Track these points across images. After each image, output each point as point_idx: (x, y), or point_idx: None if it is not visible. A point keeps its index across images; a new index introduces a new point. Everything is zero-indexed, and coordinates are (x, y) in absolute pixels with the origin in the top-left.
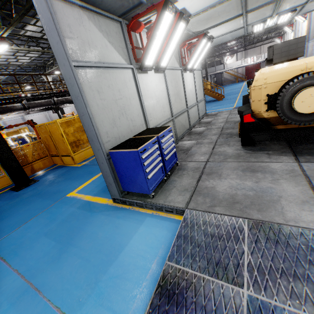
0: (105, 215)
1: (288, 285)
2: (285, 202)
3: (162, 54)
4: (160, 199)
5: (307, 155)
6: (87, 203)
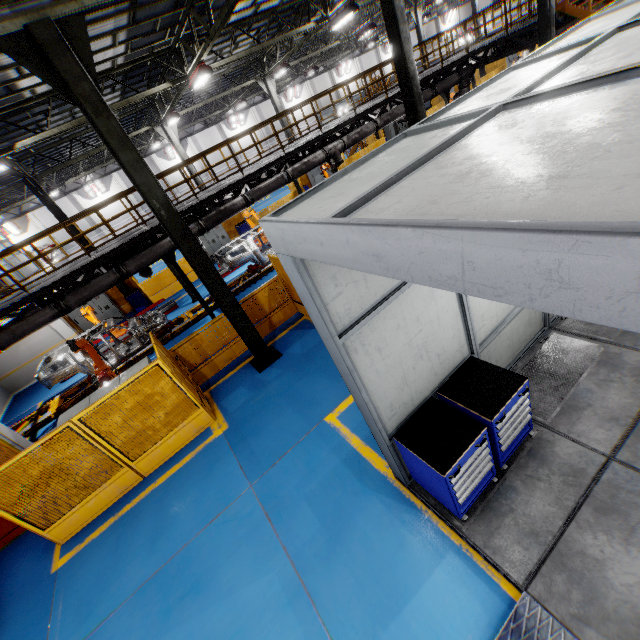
0: (383, 503)
1: None
2: None
3: None
4: (477, 532)
5: None
6: (355, 456)
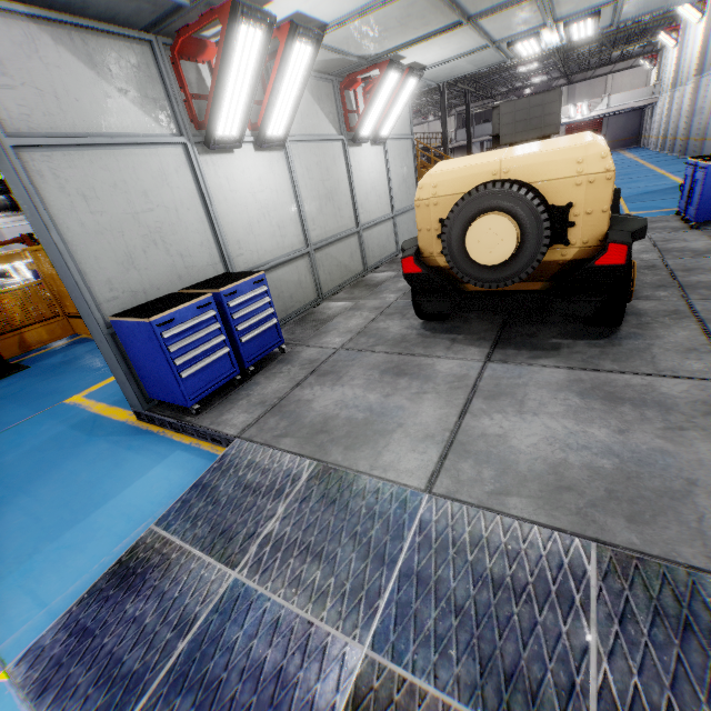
0: (111, 442)
1: (300, 567)
2: (400, 435)
3: (266, 111)
4: (207, 418)
5: (515, 348)
6: (92, 418)
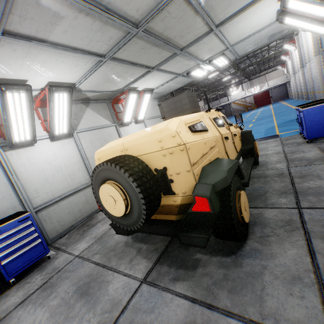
0: None
1: None
2: None
3: (49, 124)
4: None
5: (169, 263)
6: None
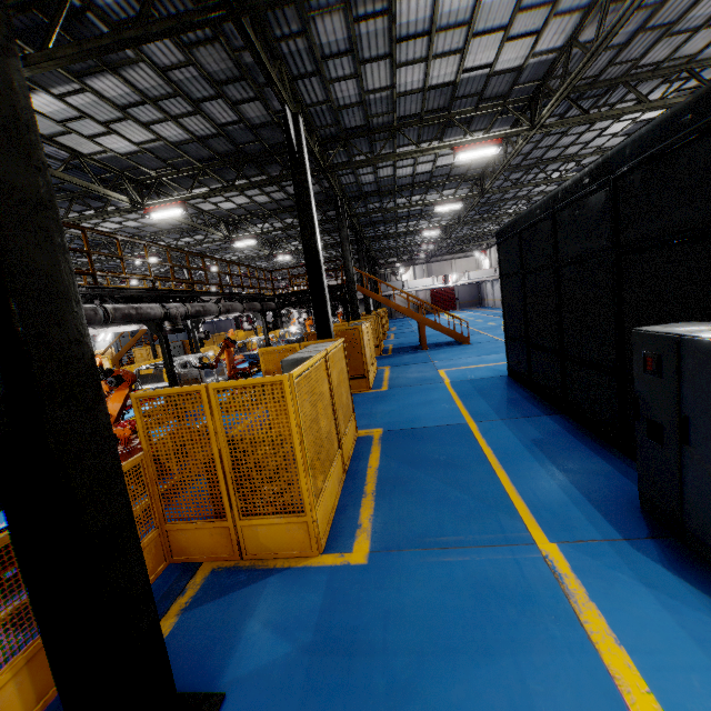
0: None
1: None
2: None
3: None
4: None
5: None
6: None
